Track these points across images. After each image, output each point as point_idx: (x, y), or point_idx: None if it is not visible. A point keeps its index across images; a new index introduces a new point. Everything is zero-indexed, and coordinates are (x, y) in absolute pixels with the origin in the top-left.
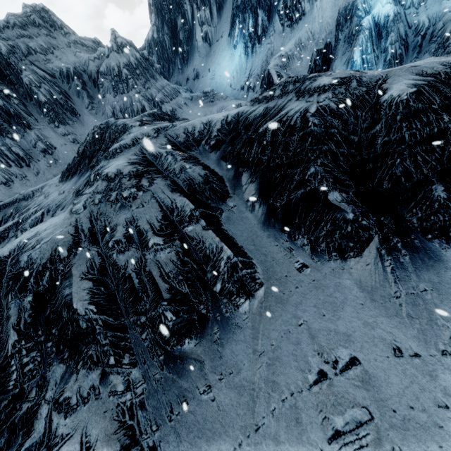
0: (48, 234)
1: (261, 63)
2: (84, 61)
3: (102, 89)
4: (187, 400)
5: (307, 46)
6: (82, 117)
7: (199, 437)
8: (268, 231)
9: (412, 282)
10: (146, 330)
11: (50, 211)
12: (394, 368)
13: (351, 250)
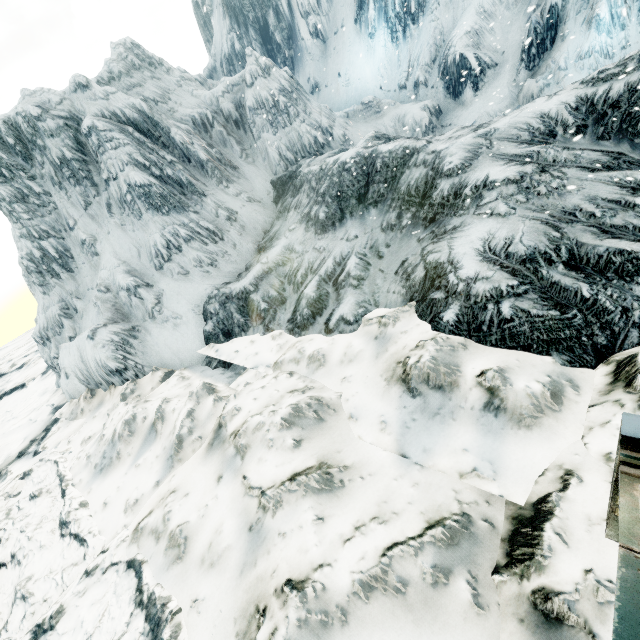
0: (511, 232)
1: (428, 48)
2: (210, 100)
3: (255, 128)
4: None
5: (495, 14)
6: (241, 170)
7: None
8: None
9: None
10: None
11: (366, 254)
12: None
13: None
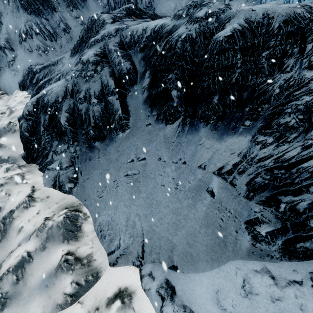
0: (55, 89)
1: None
2: None
3: None
4: (91, 159)
5: None
6: (87, 2)
7: (91, 168)
8: (144, 106)
9: (182, 138)
10: (84, 136)
11: (63, 75)
12: (155, 163)
13: (170, 121)
